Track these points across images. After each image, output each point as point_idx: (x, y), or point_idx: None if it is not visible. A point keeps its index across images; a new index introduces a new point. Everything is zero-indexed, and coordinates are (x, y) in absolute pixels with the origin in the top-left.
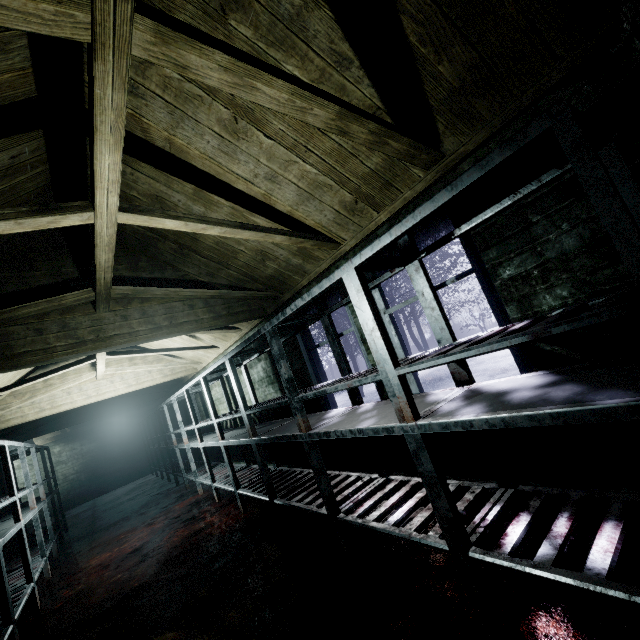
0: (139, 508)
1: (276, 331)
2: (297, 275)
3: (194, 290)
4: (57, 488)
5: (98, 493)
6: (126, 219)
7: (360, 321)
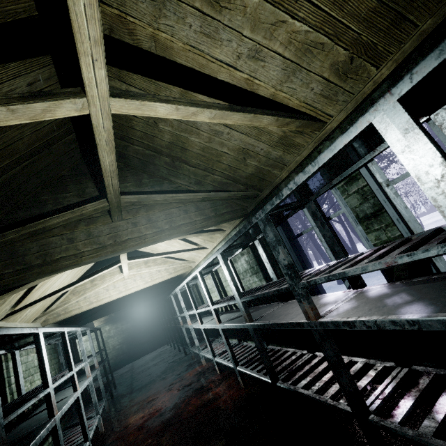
0: (161, 373)
1: (269, 218)
2: (276, 169)
3: (187, 194)
4: (109, 354)
5: (134, 358)
6: (119, 107)
7: (411, 172)
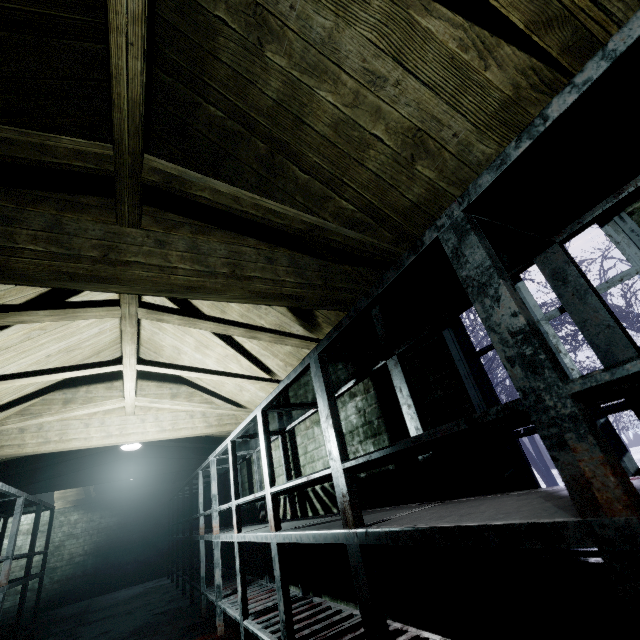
0: (129, 633)
1: (474, 222)
2: None
3: (283, 206)
4: (57, 571)
5: (100, 590)
6: None
7: None
